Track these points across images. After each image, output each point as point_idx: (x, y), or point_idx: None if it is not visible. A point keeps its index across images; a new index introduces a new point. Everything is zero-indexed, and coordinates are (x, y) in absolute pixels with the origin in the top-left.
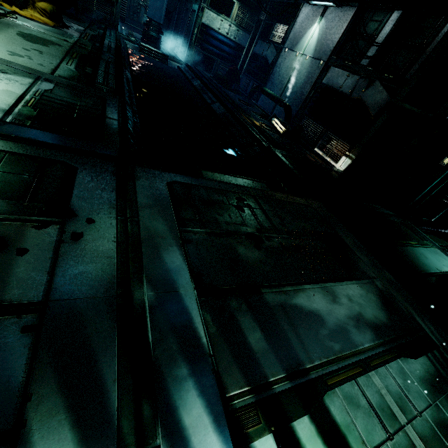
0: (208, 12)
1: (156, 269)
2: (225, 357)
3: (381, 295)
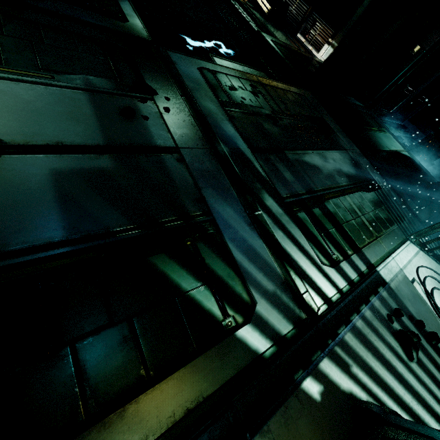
0: None
1: (222, 135)
2: (275, 182)
3: (352, 160)
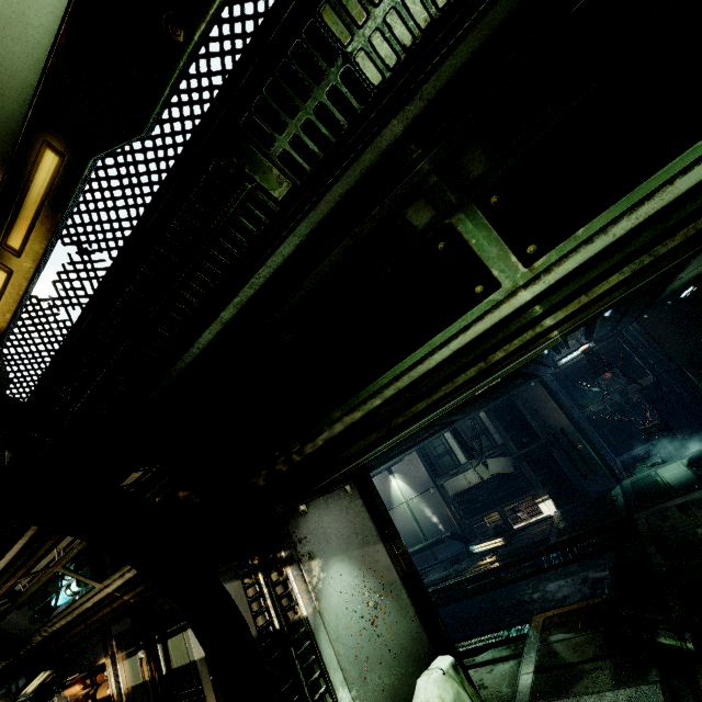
0: None
1: None
2: None
3: None
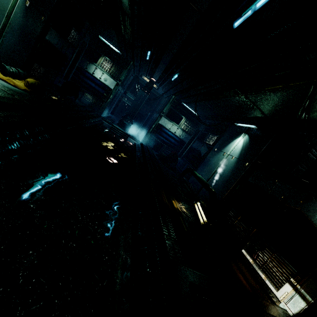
0: (164, 118)
1: None
2: None
3: None
